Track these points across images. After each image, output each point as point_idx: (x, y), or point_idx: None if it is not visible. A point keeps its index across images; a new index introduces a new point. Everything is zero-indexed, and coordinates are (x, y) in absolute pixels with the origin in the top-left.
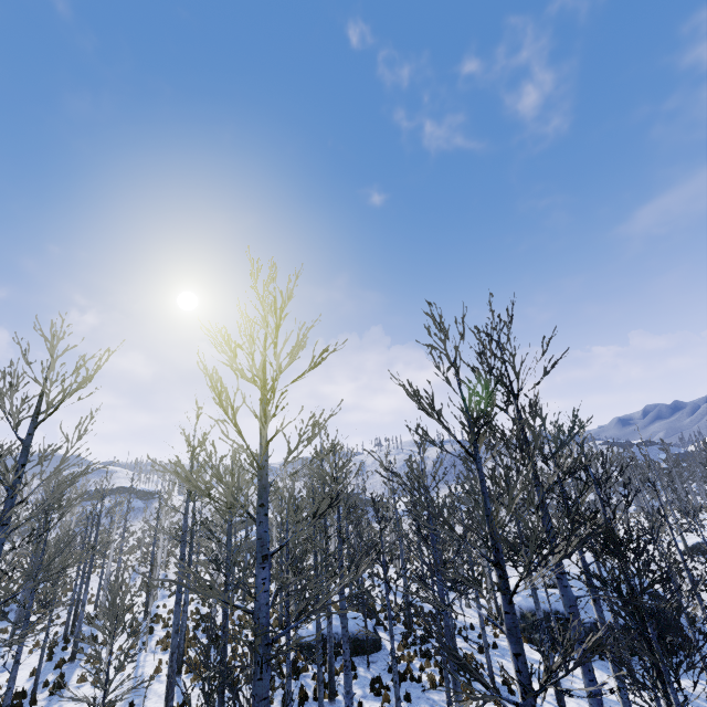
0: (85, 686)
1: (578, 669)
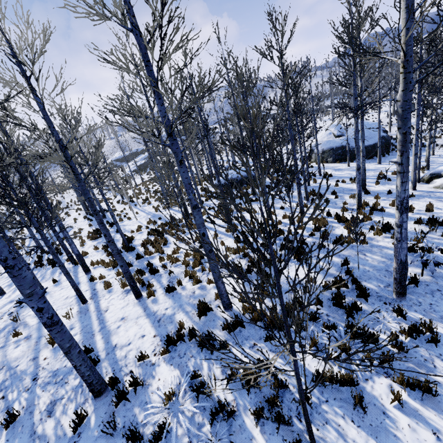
0: (125, 221)
1: (352, 165)
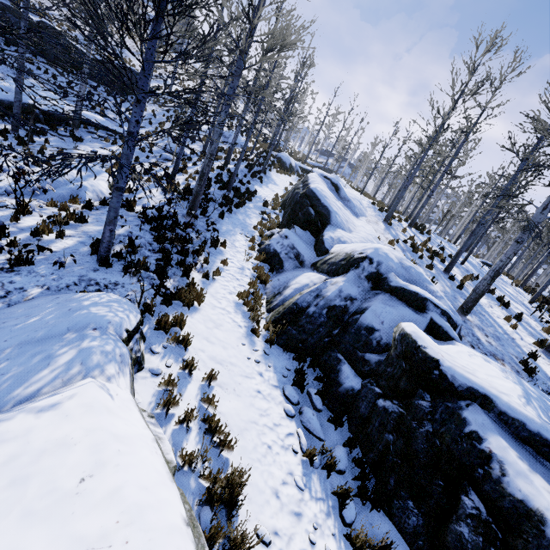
0: None
1: None
